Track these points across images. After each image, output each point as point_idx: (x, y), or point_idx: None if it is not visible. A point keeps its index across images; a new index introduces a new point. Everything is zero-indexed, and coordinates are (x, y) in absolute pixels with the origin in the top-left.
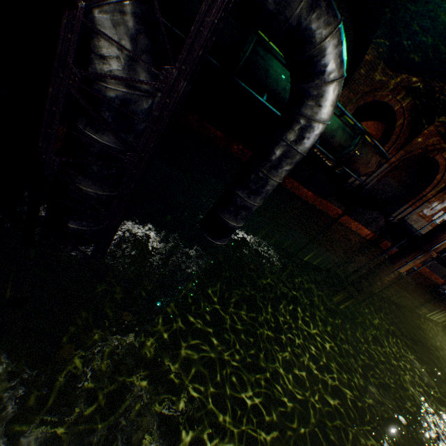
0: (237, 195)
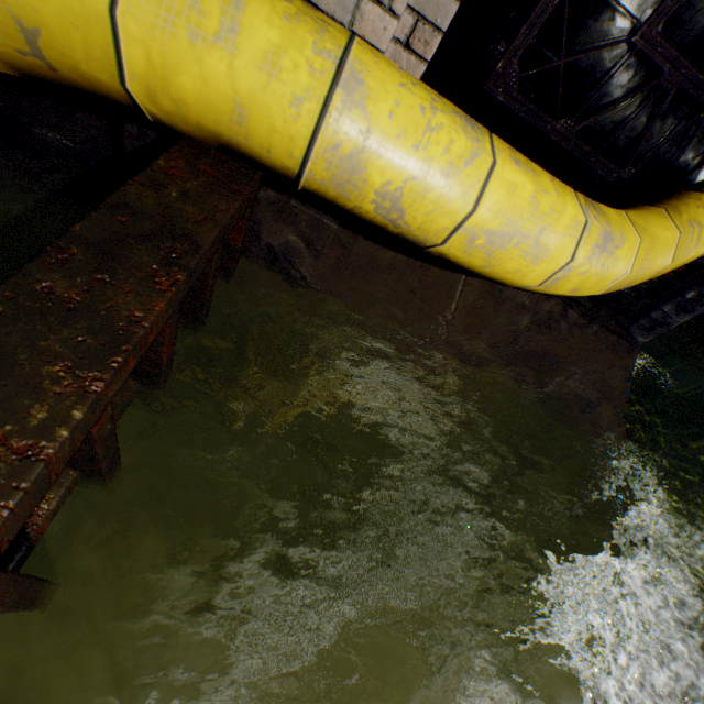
0: (659, 311)
